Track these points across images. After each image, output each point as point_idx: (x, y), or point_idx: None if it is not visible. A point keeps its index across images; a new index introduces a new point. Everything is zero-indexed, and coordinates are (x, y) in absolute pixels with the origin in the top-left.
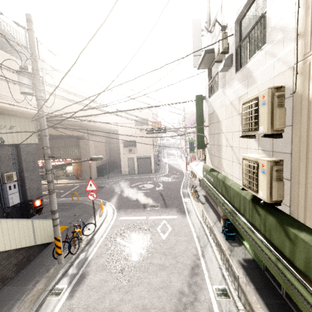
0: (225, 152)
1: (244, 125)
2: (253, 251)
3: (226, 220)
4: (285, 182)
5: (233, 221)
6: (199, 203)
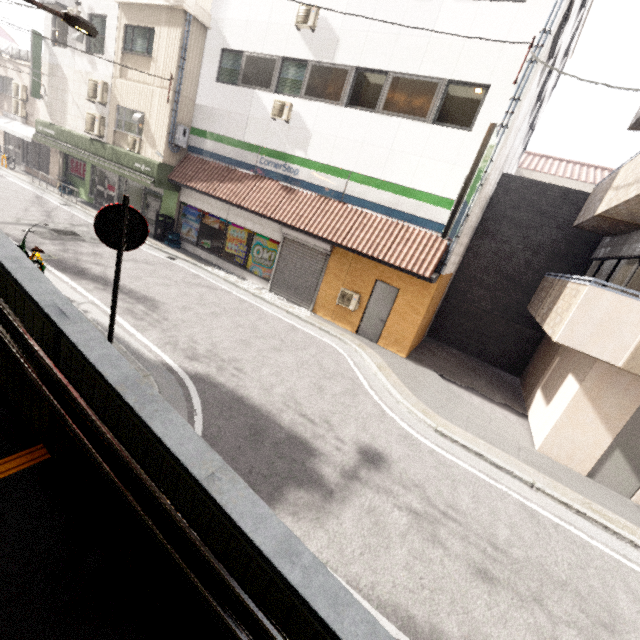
0: (72, 109)
1: (90, 93)
2: (88, 195)
3: (64, 181)
4: (106, 128)
5: (77, 155)
6: (19, 173)
